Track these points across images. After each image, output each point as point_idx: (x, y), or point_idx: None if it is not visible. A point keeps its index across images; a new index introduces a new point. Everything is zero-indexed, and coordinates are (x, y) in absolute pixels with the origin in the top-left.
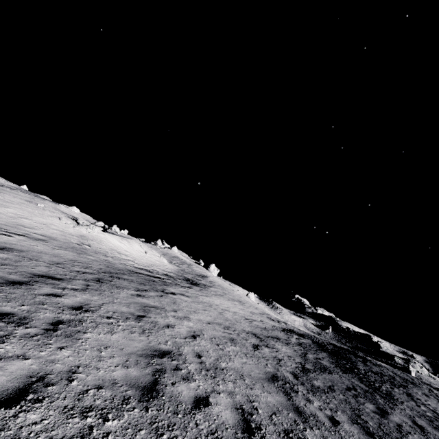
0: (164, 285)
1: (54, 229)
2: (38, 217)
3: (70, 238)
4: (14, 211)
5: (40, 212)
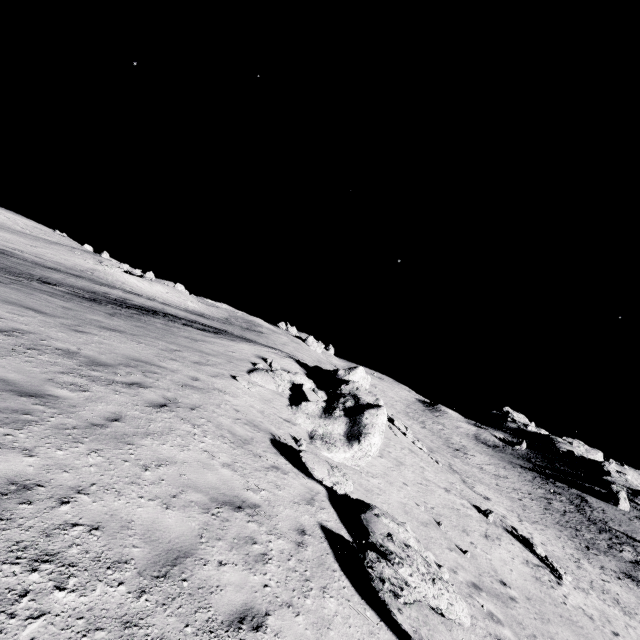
0: (120, 290)
1: (71, 262)
2: (65, 256)
3: (79, 267)
4: (48, 251)
5: (72, 255)
